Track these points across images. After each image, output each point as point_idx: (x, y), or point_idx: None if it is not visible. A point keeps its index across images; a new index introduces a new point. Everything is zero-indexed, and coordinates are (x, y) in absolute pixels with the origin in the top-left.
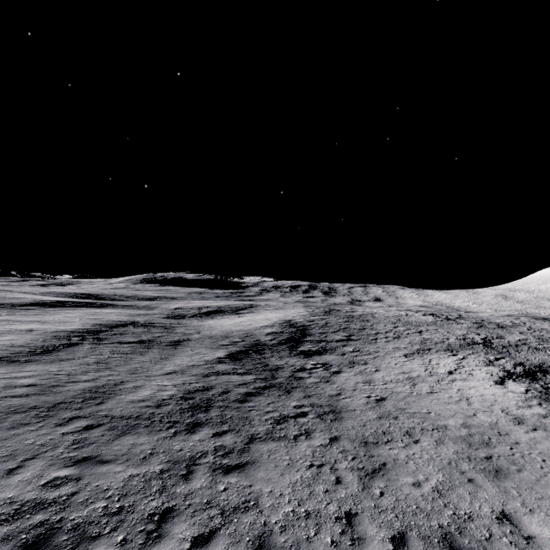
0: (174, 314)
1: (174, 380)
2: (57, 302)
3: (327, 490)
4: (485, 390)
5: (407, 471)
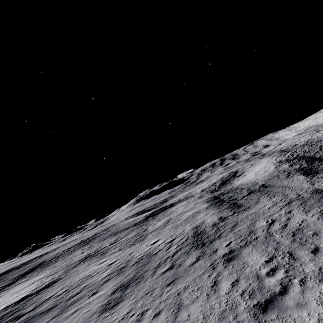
0: (209, 192)
1: None
2: (153, 213)
3: None
4: None
5: None
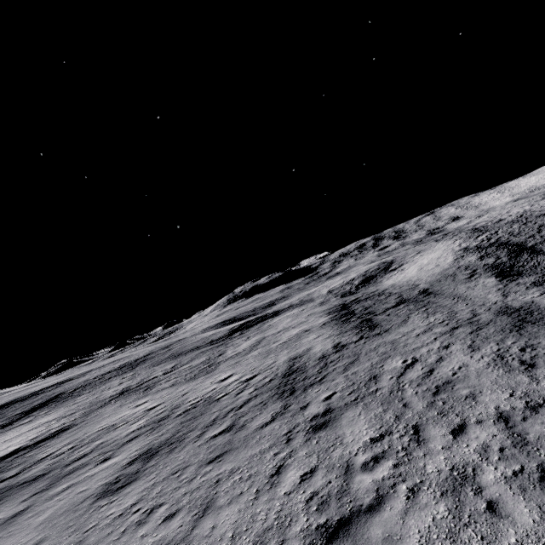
0: (340, 295)
1: (528, 294)
2: (243, 325)
3: None
4: None
5: None
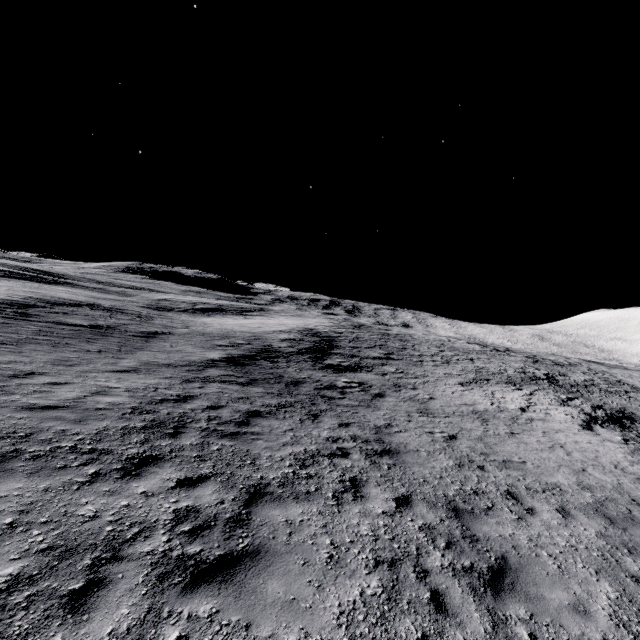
0: (157, 306)
1: (129, 381)
2: None
3: (425, 632)
4: (576, 436)
5: (548, 574)
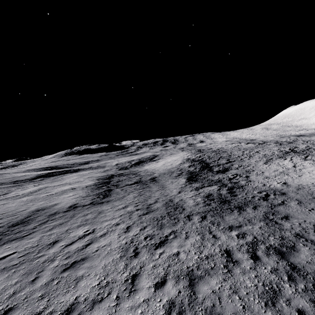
0: (120, 168)
1: (188, 194)
2: (49, 174)
3: None
4: None
5: None
